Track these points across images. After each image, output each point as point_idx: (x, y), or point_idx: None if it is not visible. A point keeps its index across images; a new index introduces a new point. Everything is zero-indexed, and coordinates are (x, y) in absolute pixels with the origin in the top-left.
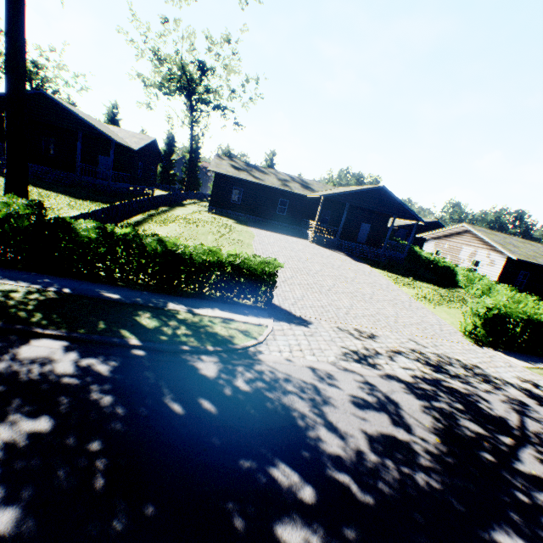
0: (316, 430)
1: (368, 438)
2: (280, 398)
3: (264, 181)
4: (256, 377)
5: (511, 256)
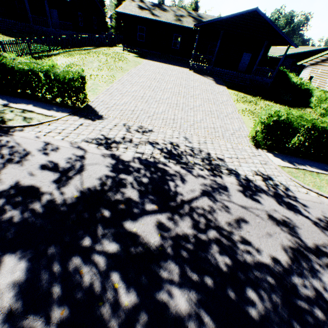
0: None
1: (13, 186)
2: None
3: (160, 17)
4: None
5: None
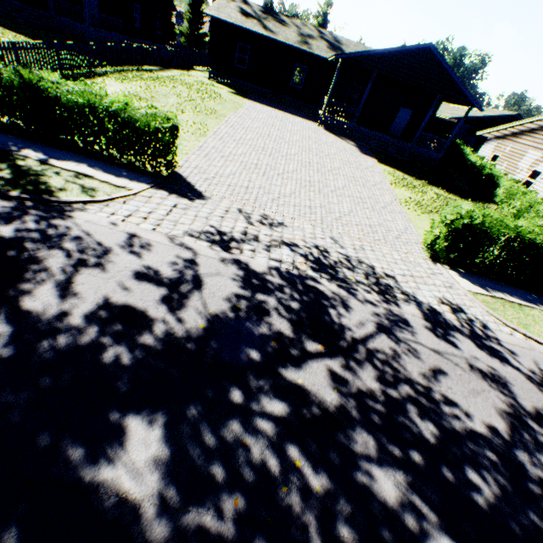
0: (38, 284)
1: (102, 305)
2: (38, 250)
3: (276, 34)
4: (37, 229)
5: None
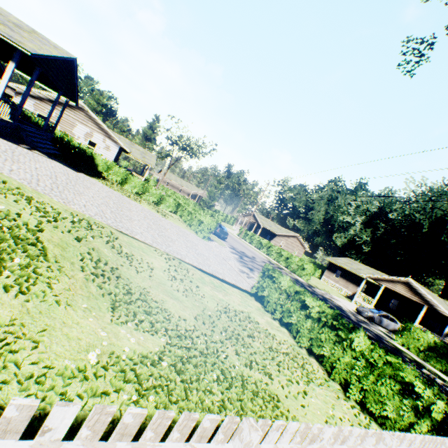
0: None
1: None
2: None
3: None
4: None
5: (127, 149)
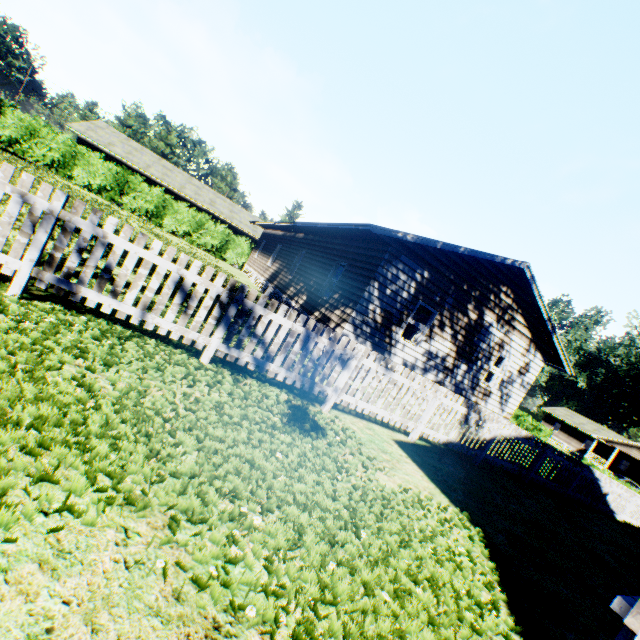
0: None
1: None
2: None
3: None
4: None
5: None
